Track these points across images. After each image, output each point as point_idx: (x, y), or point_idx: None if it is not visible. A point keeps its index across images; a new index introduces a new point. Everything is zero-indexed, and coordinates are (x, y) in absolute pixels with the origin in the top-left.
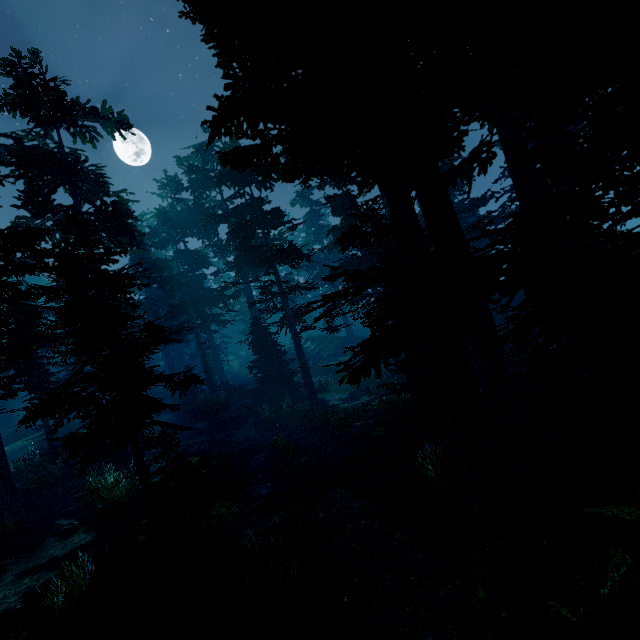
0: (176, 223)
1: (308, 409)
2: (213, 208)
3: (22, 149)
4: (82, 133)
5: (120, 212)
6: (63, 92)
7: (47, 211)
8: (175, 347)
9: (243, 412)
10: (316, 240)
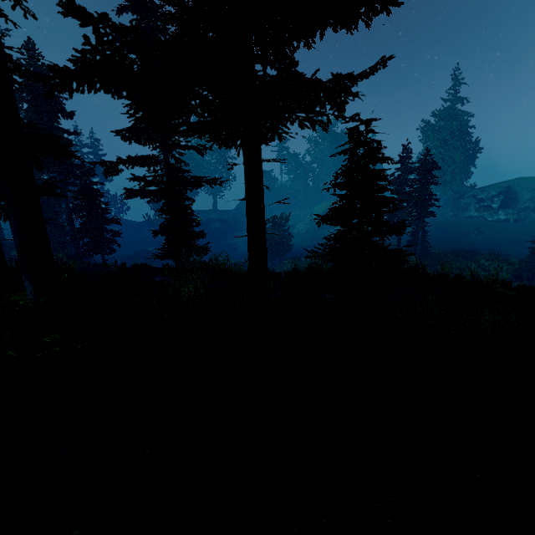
0: None
1: None
2: None
3: None
4: None
5: None
6: None
7: None
8: None
9: None
10: None
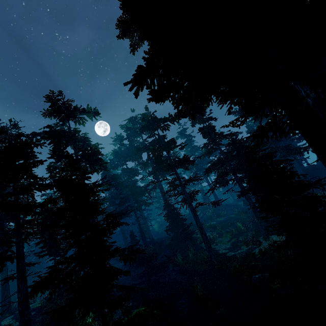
0: (121, 155)
1: (207, 257)
2: (138, 146)
3: (51, 130)
4: (78, 120)
5: (94, 152)
6: (70, 104)
7: (62, 158)
8: (124, 219)
9: (165, 260)
10: (191, 154)
